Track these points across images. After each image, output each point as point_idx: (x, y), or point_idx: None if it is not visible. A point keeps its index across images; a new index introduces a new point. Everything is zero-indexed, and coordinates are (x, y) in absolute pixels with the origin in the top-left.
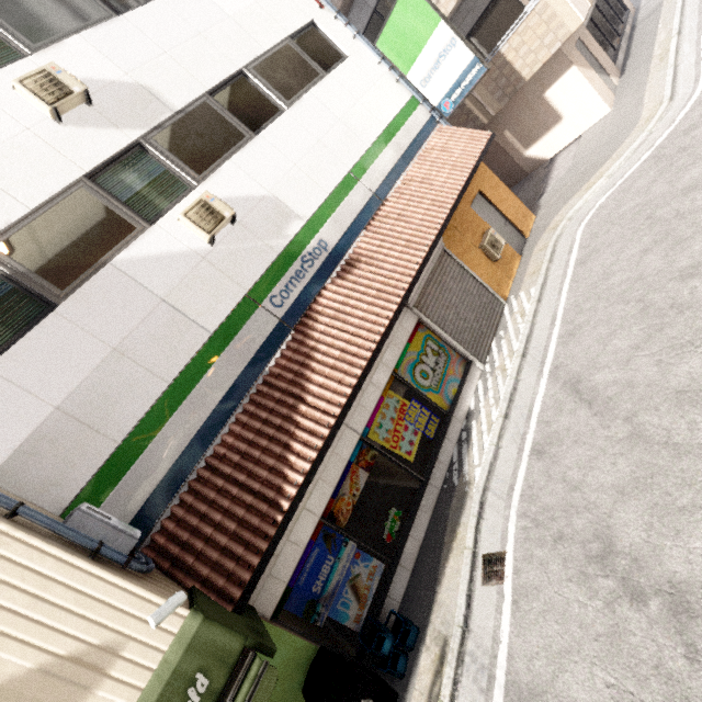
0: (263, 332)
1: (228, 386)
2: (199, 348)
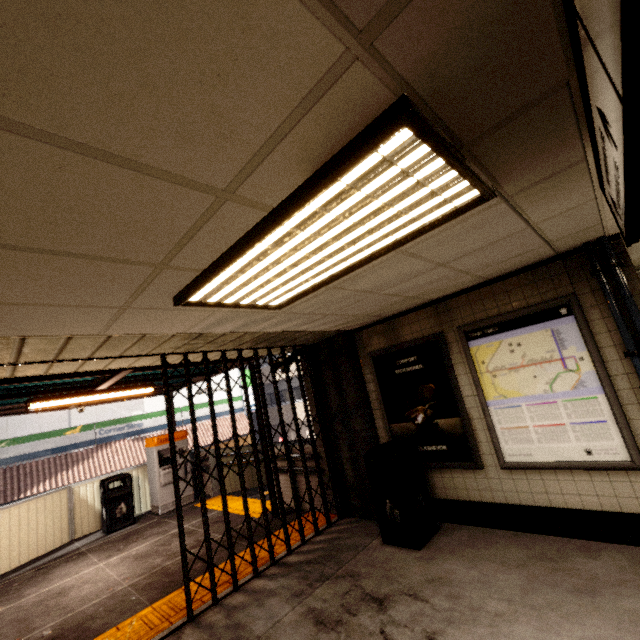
0: (86, 439)
1: (55, 447)
2: (61, 428)
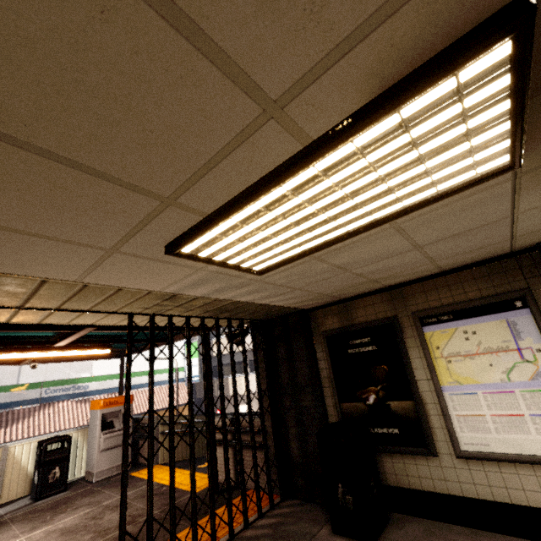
0: (31, 397)
1: None
2: (9, 384)
